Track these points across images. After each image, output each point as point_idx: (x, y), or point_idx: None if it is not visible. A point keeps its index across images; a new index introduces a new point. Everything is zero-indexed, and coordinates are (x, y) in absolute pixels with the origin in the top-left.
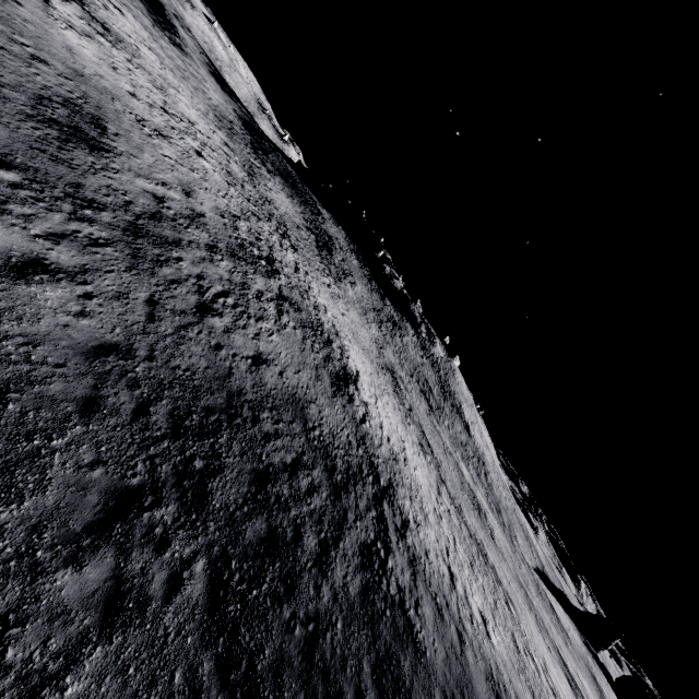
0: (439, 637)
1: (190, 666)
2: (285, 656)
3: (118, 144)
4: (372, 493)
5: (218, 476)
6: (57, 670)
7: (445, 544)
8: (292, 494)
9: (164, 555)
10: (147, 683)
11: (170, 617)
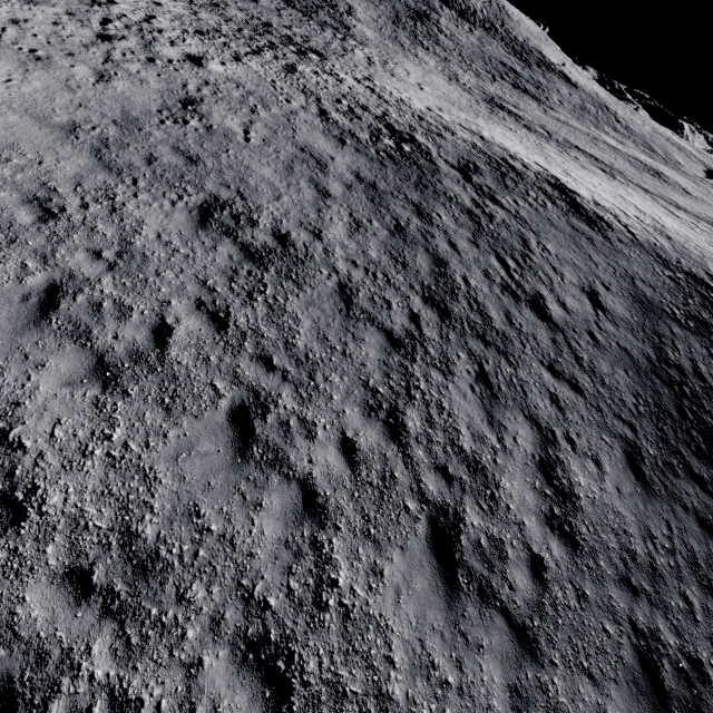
0: None
1: None
2: None
3: (262, 206)
4: None
5: None
6: None
7: None
8: None
9: None
10: None
11: None
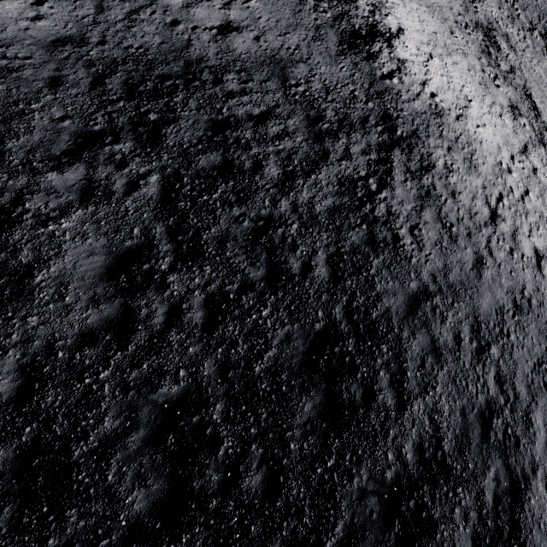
0: (440, 253)
1: (146, 228)
2: (231, 235)
3: None
4: (378, 141)
5: (173, 125)
6: (56, 216)
7: (498, 192)
8: (255, 138)
9: (123, 171)
10: (114, 230)
11: (130, 203)
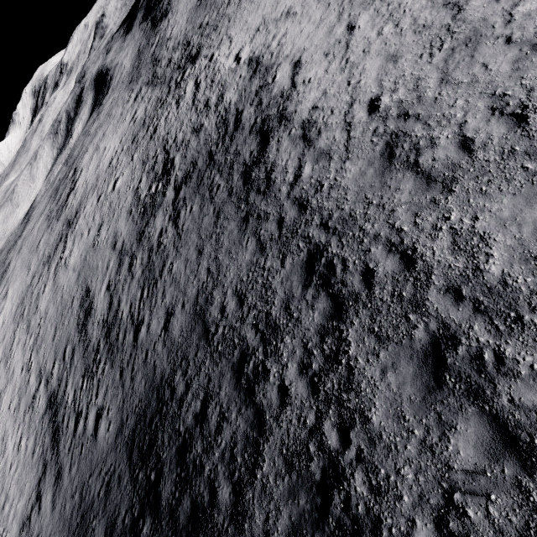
0: None
1: None
2: None
3: (93, 286)
4: (314, 321)
5: (162, 477)
6: None
7: None
8: (204, 447)
9: None
10: None
11: None
